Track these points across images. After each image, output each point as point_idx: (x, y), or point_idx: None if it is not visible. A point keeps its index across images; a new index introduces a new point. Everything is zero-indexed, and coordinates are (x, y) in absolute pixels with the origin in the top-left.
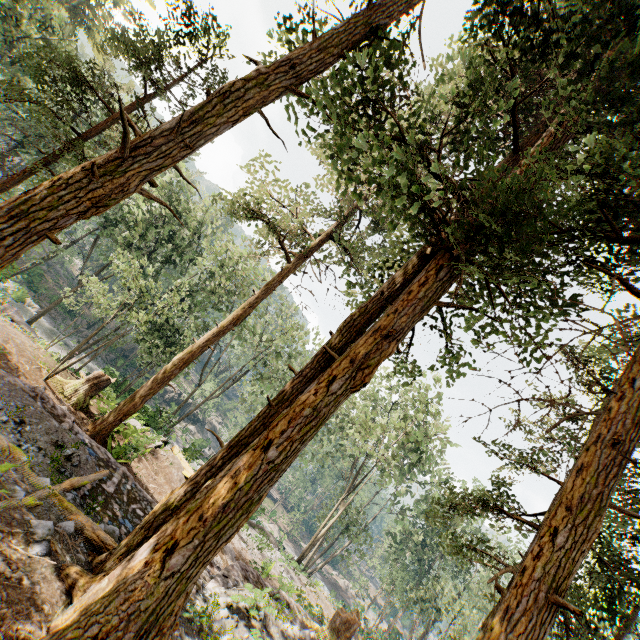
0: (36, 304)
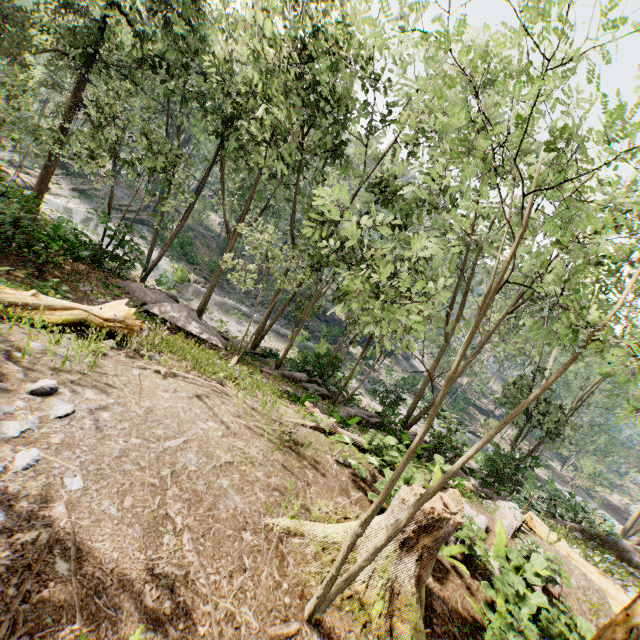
0: (199, 278)
